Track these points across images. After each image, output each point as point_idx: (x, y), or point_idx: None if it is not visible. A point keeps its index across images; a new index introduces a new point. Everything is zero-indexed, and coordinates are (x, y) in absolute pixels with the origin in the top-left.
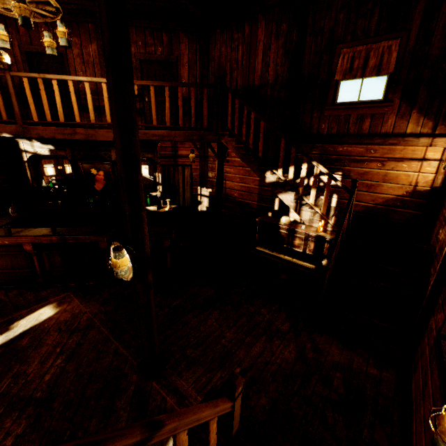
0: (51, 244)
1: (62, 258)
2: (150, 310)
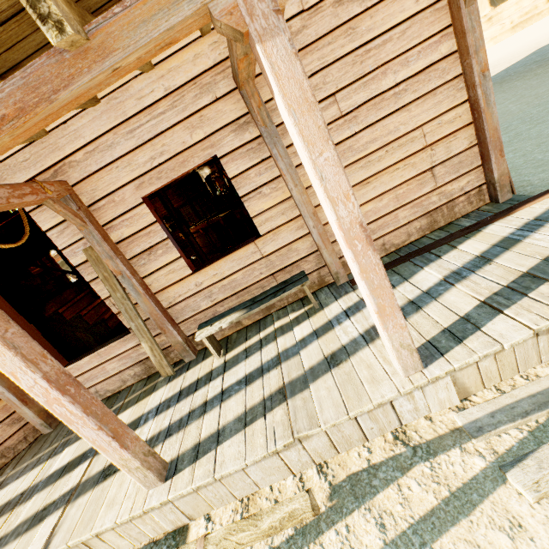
0: (209, 228)
1: (216, 235)
2: (195, 247)
